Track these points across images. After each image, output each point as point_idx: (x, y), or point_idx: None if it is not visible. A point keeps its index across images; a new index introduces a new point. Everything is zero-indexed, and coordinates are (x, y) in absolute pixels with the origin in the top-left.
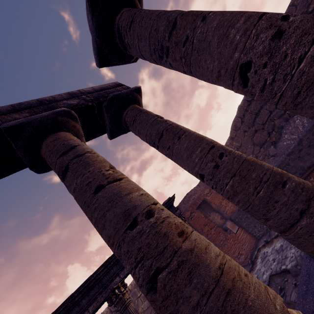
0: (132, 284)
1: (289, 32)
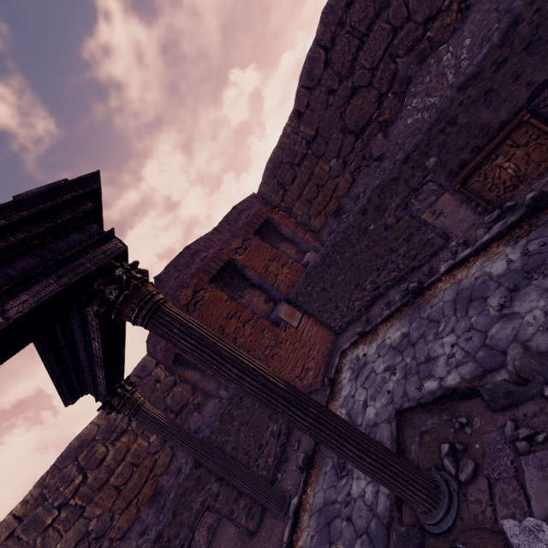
0: (28, 500)
1: None
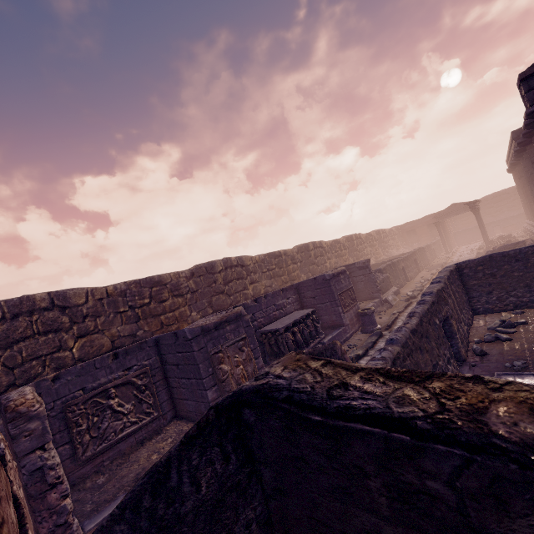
0: (388, 230)
1: None
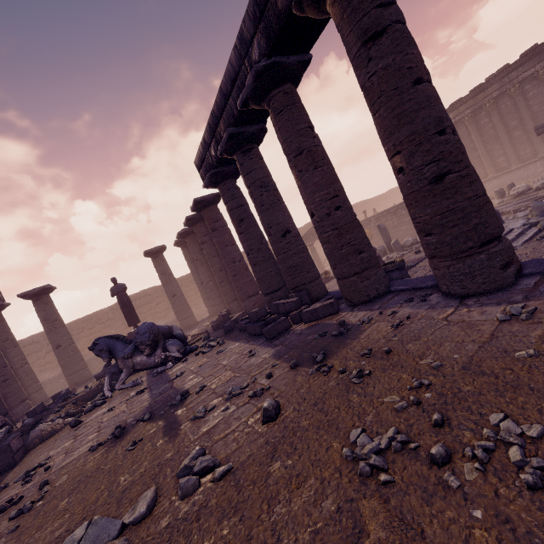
0: None
1: (71, 346)
